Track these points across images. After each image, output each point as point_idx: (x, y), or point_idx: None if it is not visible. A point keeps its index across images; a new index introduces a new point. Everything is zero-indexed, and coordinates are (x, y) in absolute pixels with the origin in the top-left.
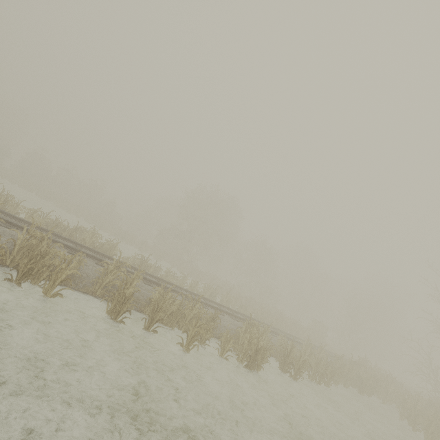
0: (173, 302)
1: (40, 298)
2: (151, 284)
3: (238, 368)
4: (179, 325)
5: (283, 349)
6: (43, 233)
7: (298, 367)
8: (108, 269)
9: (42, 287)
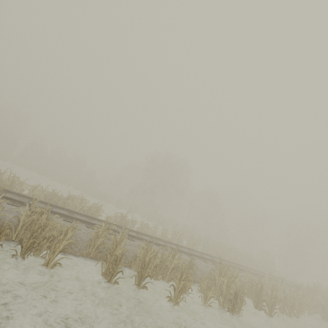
0: (156, 256)
1: (43, 269)
2: (133, 239)
3: (220, 312)
4: (163, 276)
5: (253, 287)
6: (43, 205)
7: (272, 304)
8: (99, 232)
9: (43, 257)
